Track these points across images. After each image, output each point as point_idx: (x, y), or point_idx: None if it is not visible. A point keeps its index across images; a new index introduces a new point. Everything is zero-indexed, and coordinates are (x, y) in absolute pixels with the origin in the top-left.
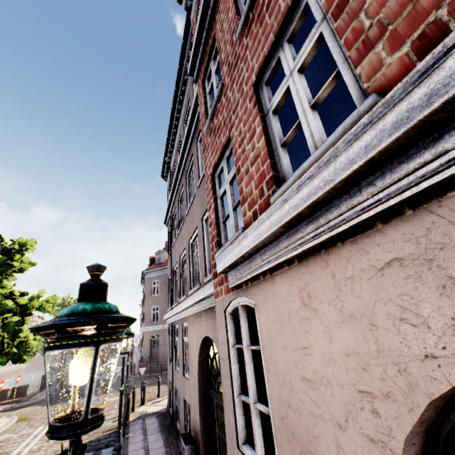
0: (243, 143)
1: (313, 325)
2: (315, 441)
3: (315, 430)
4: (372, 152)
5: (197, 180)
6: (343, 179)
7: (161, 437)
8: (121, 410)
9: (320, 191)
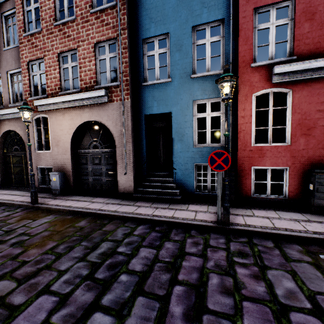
0: (51, 68)
1: (64, 121)
2: (61, 138)
3: (61, 137)
4: (77, 99)
5: (3, 44)
6: (73, 100)
7: None
8: None
9: (70, 100)
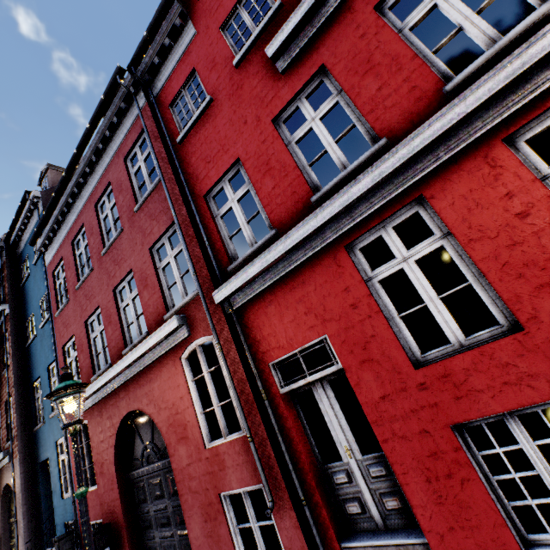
0: None
1: None
2: None
3: None
4: None
5: None
6: None
7: None
8: None
9: None
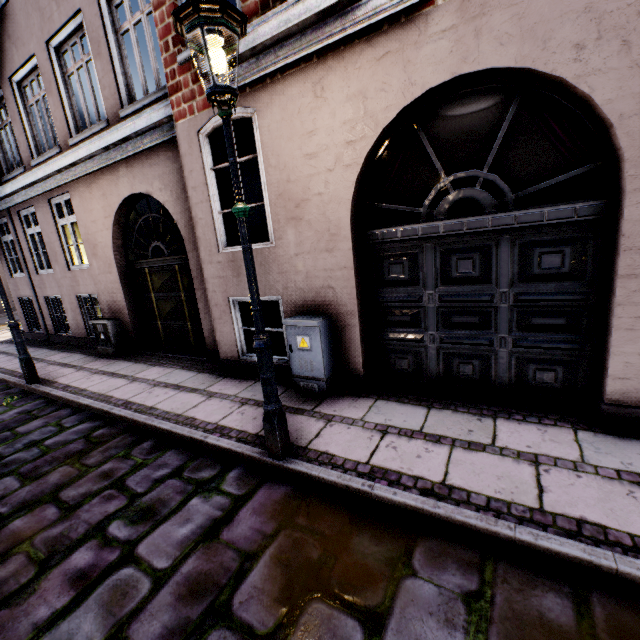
0: None
1: (322, 112)
2: (309, 191)
3: (310, 184)
4: None
5: None
6: None
7: (41, 349)
8: (2, 286)
9: None
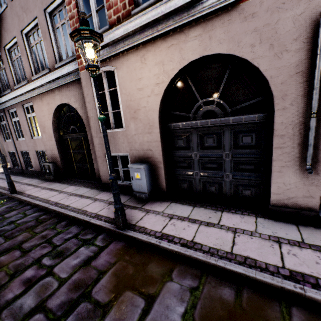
0: None
1: (144, 70)
2: (140, 105)
3: (140, 102)
4: (176, 7)
5: None
6: (167, 13)
7: (18, 176)
8: None
9: (159, 15)
